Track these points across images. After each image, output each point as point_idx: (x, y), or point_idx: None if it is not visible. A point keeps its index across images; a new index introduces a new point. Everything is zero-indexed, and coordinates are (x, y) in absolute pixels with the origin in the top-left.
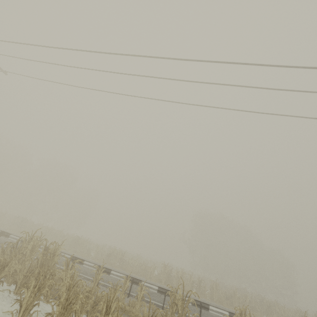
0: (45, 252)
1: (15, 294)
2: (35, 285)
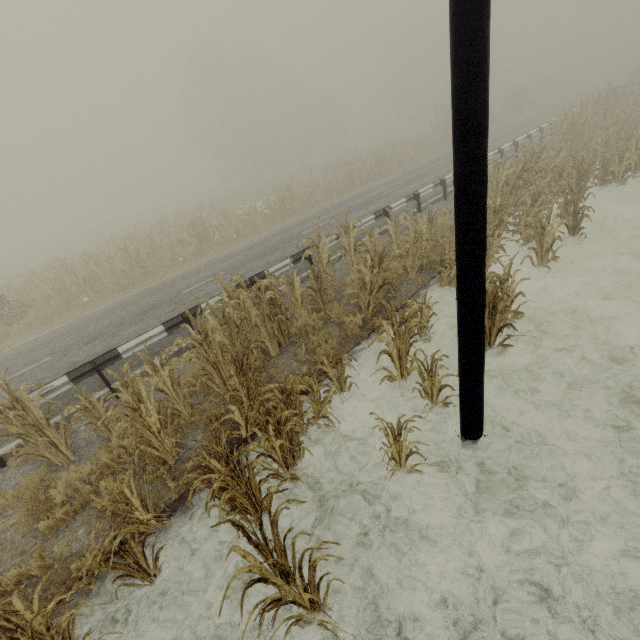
0: (532, 161)
1: (558, 199)
2: (623, 156)
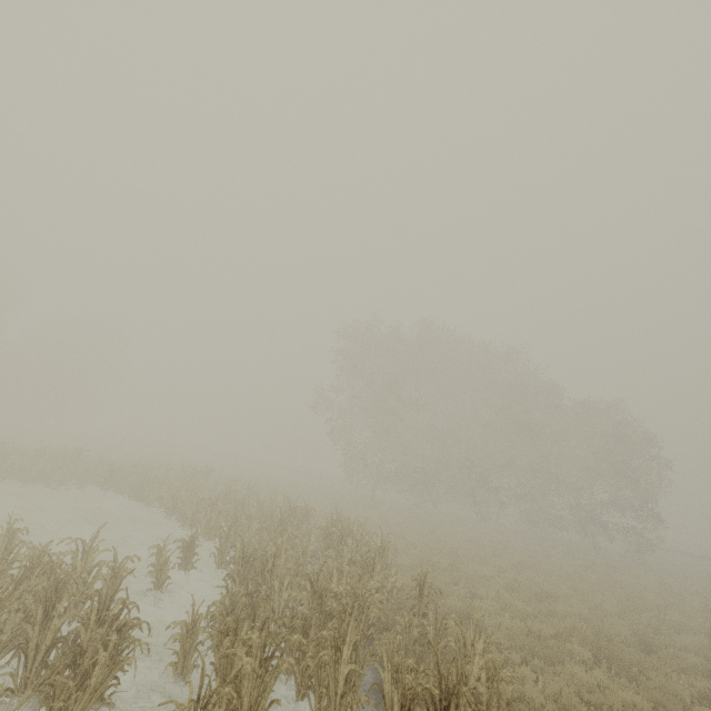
0: None
1: None
2: None
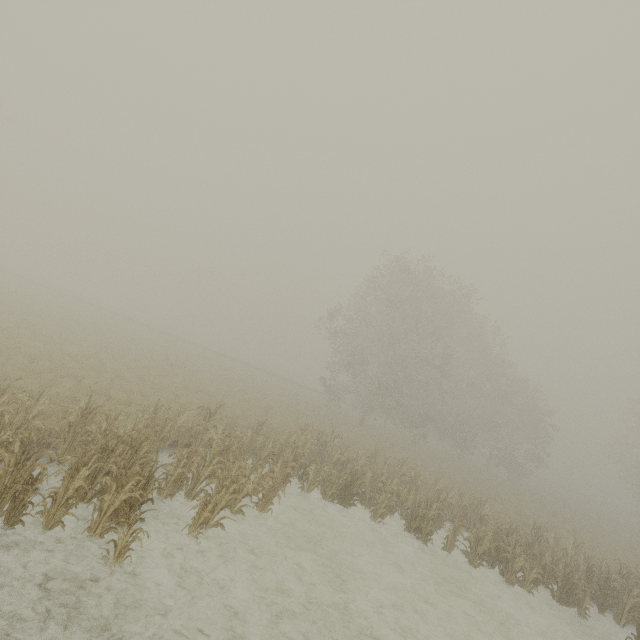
0: None
1: None
2: None
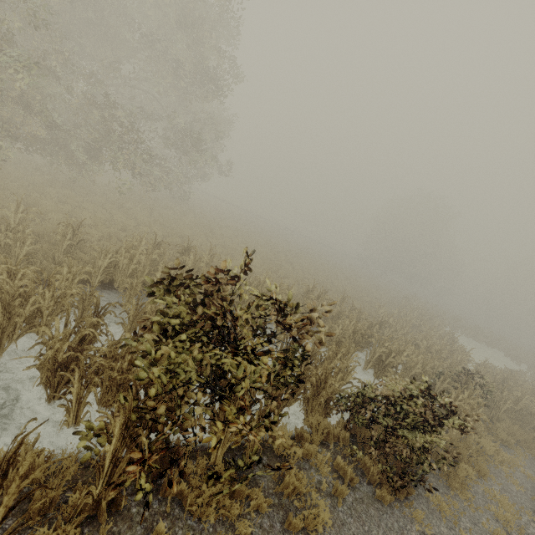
0: None
1: None
2: None
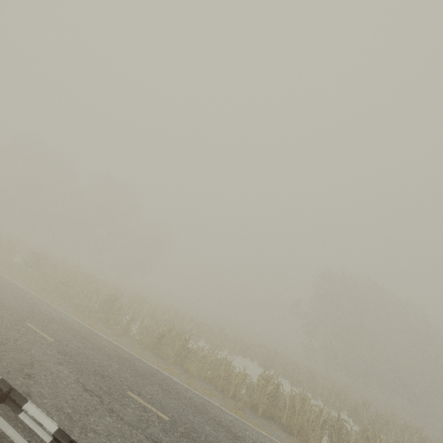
0: None
1: None
2: None
